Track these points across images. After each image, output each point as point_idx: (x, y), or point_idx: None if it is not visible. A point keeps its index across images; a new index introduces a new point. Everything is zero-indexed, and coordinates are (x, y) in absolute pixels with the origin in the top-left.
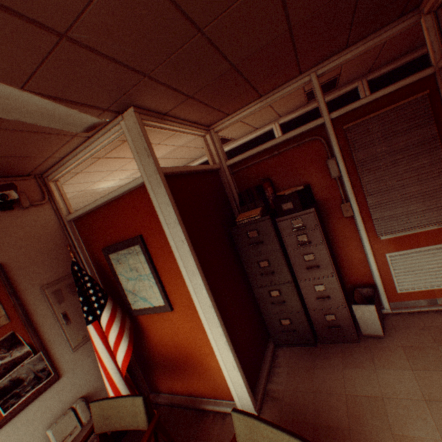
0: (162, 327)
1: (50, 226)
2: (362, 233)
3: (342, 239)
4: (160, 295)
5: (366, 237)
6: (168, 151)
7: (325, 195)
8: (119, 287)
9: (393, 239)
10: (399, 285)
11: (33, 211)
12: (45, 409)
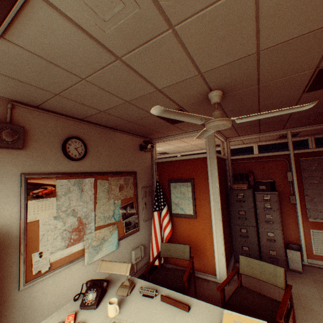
0: (185, 226)
1: (149, 162)
2: (298, 214)
3: (286, 214)
4: (192, 209)
5: (300, 217)
6: (199, 142)
7: (281, 189)
8: (169, 200)
9: (316, 222)
10: (315, 250)
11: (146, 153)
12: (132, 241)
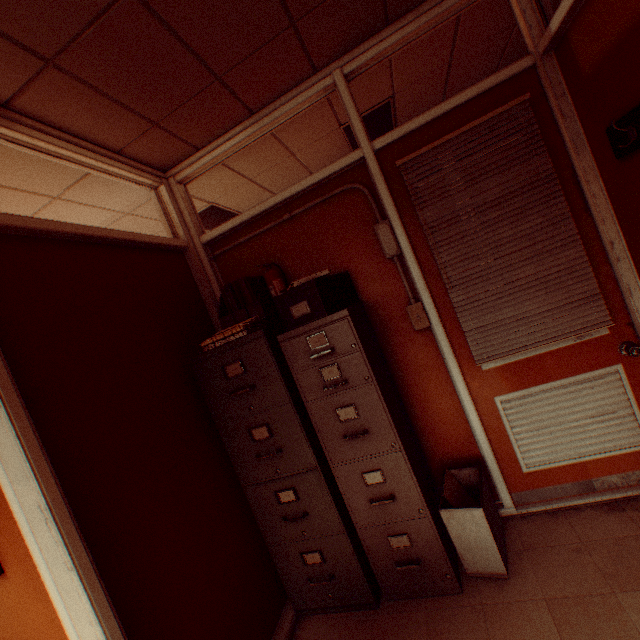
0: None
1: None
2: (449, 359)
3: (416, 373)
4: None
5: (457, 368)
6: (97, 221)
7: (380, 292)
8: None
9: (504, 369)
10: (525, 457)
11: None
12: None
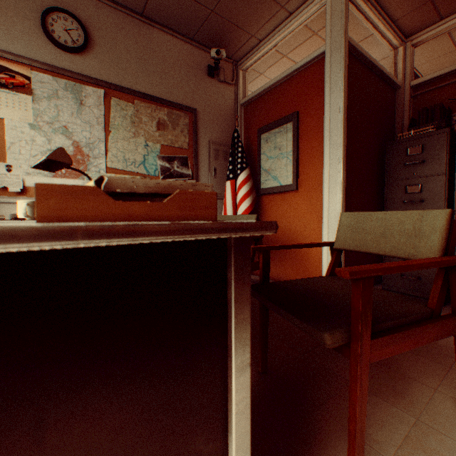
0: (279, 209)
1: (228, 103)
2: None
3: None
4: (291, 174)
5: None
6: None
7: None
8: (257, 166)
9: None
10: None
11: (223, 87)
12: None
